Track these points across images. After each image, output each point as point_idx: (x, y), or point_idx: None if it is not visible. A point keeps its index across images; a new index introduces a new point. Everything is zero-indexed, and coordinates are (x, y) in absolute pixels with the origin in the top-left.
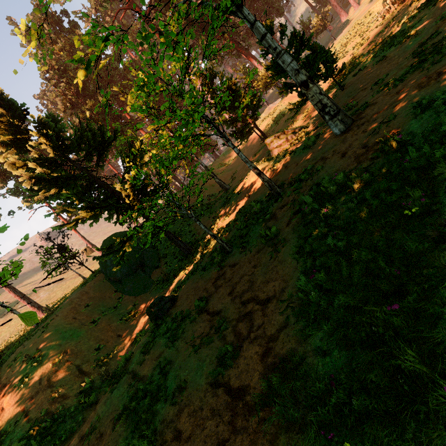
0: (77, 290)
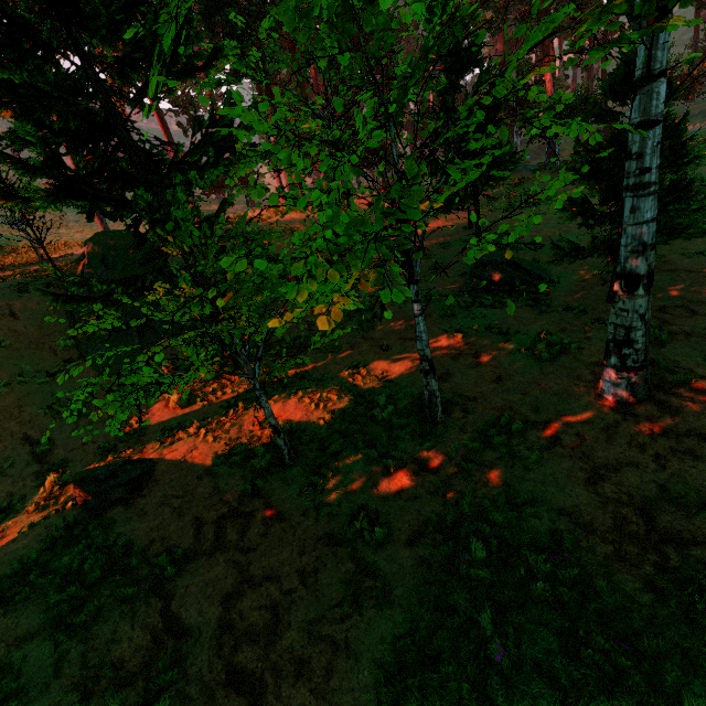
0: (1, 293)
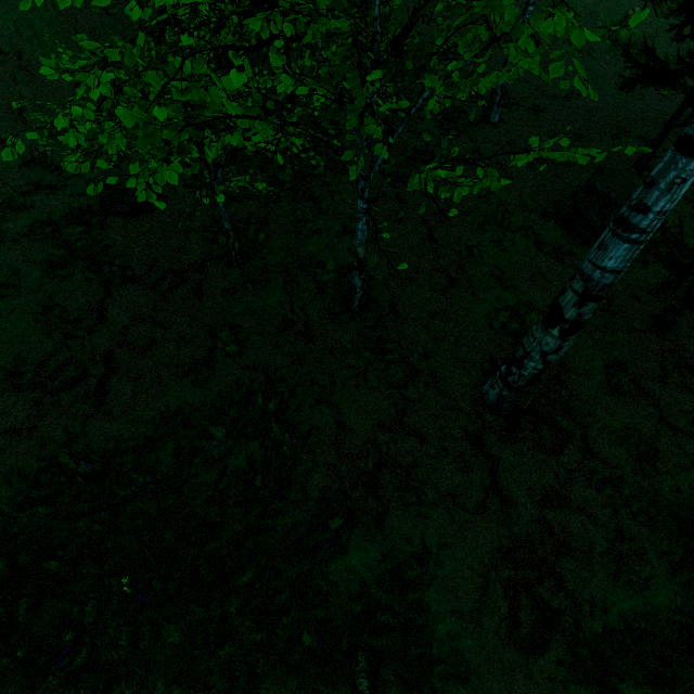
0: None
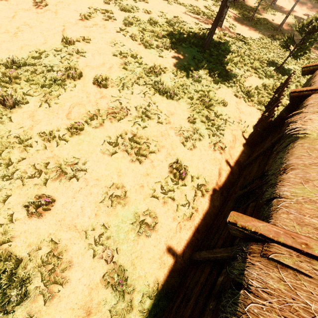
0: None
